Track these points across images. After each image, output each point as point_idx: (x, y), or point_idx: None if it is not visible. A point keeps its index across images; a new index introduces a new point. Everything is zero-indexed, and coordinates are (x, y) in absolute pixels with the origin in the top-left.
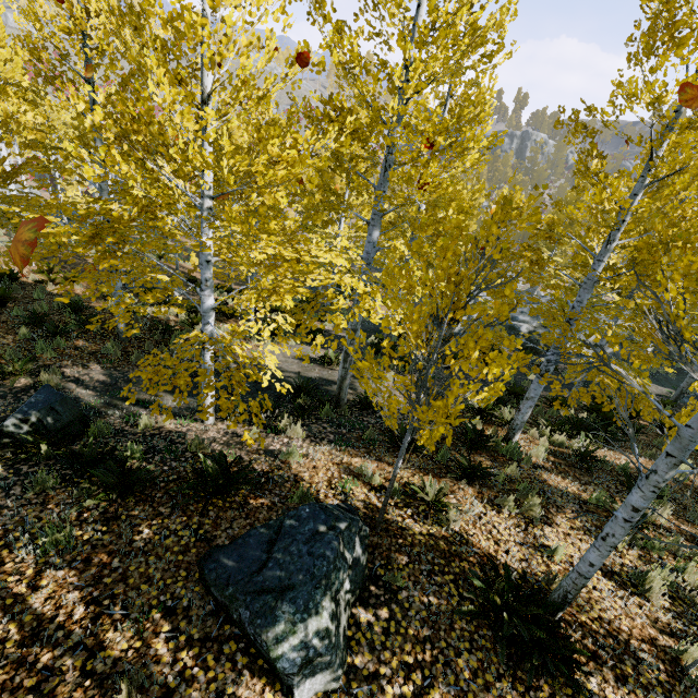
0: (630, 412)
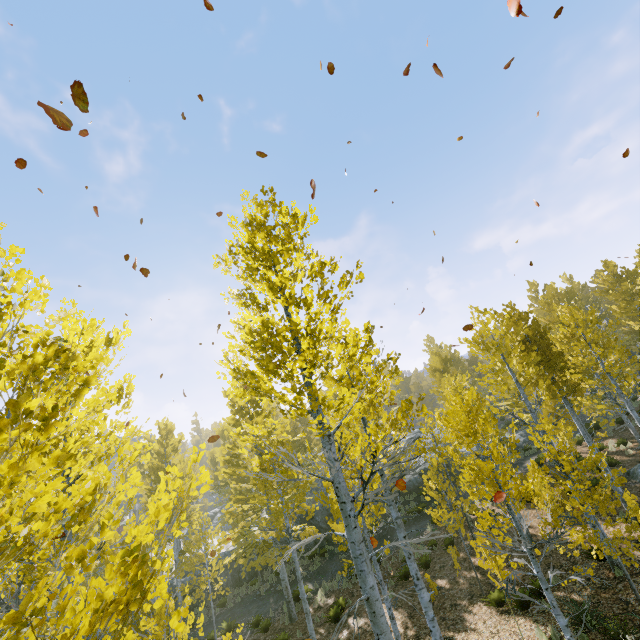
0: None
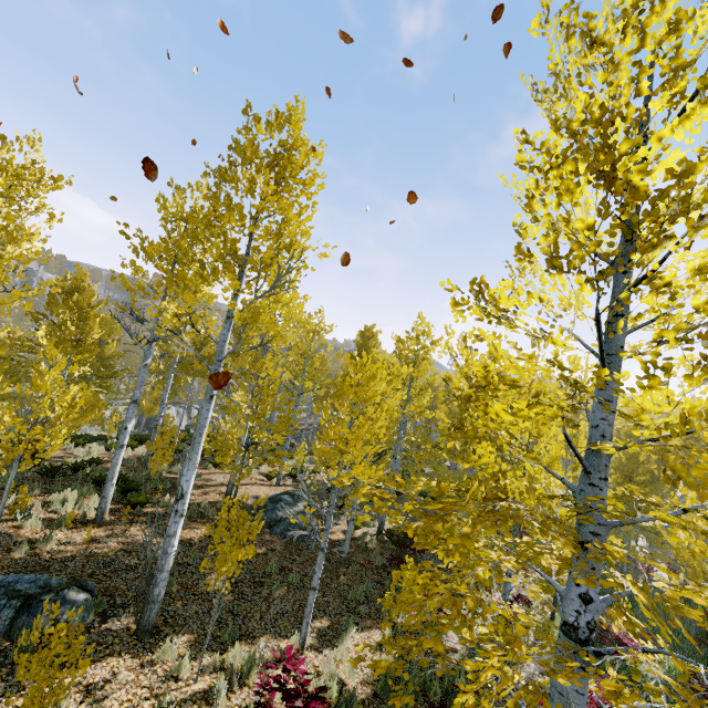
0: (106, 439)
